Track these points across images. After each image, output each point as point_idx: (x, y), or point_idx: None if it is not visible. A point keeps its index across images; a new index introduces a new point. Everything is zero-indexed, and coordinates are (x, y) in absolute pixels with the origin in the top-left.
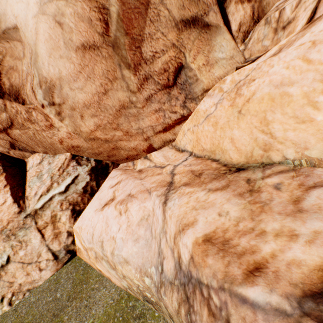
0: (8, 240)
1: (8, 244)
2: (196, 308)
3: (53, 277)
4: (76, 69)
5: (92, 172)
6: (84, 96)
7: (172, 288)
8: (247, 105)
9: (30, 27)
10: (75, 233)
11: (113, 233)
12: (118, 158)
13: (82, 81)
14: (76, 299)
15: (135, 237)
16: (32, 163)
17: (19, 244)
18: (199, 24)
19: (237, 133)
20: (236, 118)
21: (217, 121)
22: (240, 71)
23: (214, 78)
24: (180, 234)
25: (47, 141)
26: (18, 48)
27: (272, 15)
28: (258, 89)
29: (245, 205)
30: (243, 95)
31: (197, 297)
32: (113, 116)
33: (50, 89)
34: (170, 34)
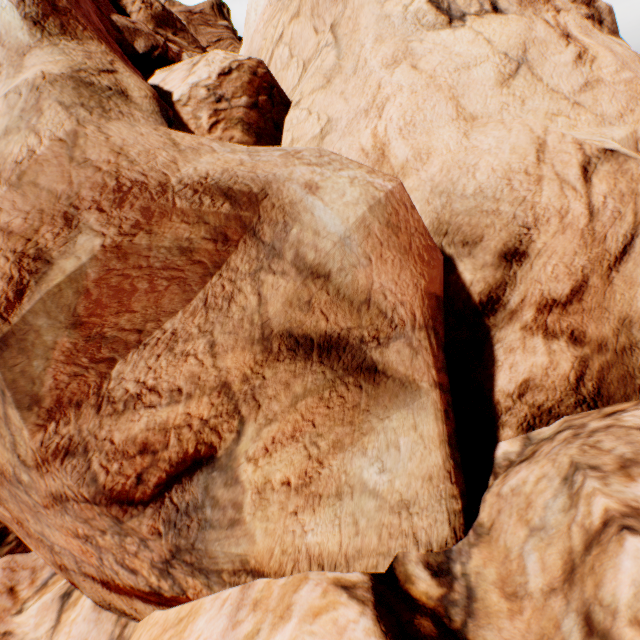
0: None
1: None
2: None
3: None
4: None
5: None
6: None
7: None
8: None
9: None
10: None
11: None
12: None
13: None
14: None
15: None
16: None
17: None
18: (345, 358)
19: None
20: None
21: None
22: None
23: (297, 546)
24: None
25: None
26: None
27: (589, 485)
28: None
29: None
30: None
31: None
32: None
33: None
34: (237, 353)
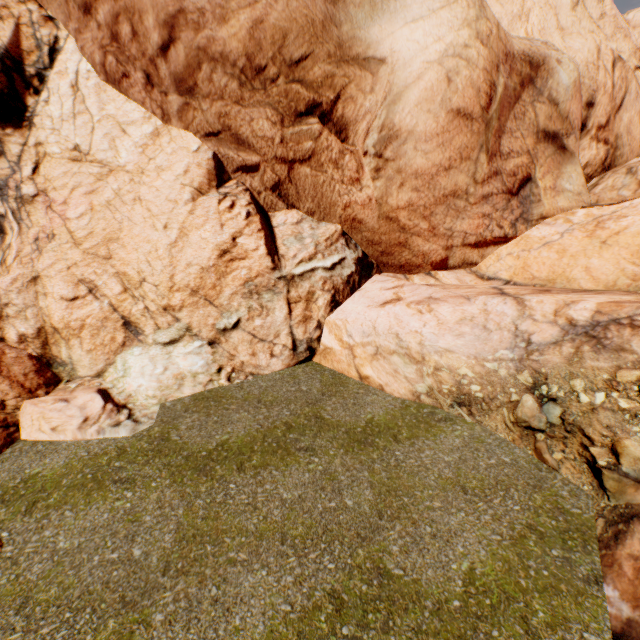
0: (249, 298)
1: (246, 302)
2: (610, 335)
3: (284, 372)
4: (436, 131)
5: (358, 264)
6: (423, 162)
7: (559, 344)
8: (615, 237)
9: (412, 69)
10: (328, 327)
11: (414, 328)
12: (390, 262)
13: (432, 145)
14: (335, 397)
15: (456, 333)
16: (283, 220)
17: (260, 309)
18: (557, 143)
19: (596, 262)
20: (597, 247)
21: (566, 249)
22: (602, 207)
23: (556, 207)
24: (569, 306)
25: (331, 198)
26: (367, 81)
27: None
28: (632, 224)
29: (636, 296)
30: (608, 228)
31: (612, 329)
32: (435, 201)
33: (390, 138)
34: (528, 139)
